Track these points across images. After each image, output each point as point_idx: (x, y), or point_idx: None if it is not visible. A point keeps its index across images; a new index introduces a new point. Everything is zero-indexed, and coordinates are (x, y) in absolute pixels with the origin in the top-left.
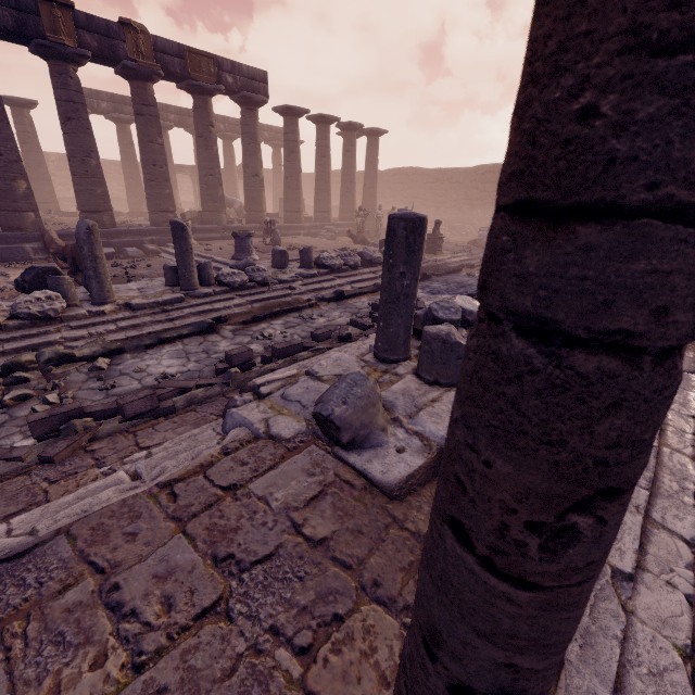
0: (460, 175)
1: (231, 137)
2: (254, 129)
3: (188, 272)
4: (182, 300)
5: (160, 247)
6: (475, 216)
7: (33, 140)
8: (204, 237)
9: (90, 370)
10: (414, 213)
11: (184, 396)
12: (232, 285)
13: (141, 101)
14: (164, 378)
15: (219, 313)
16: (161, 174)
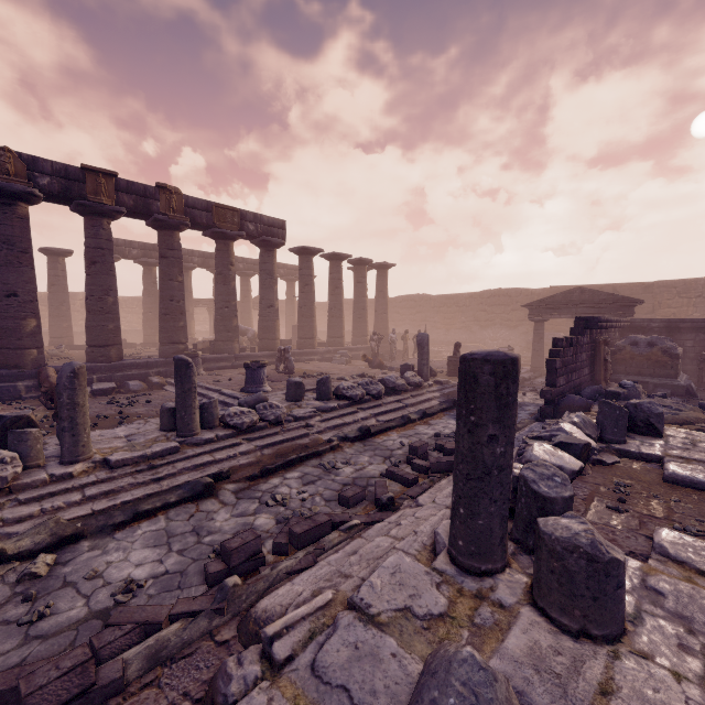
0: (466, 299)
1: (249, 274)
2: (271, 266)
3: (188, 414)
4: (177, 450)
5: (166, 378)
6: (486, 336)
7: (61, 282)
8: (214, 366)
9: (19, 580)
10: (503, 352)
11: (144, 648)
12: (240, 426)
13: (167, 246)
14: (126, 591)
15: (221, 465)
16: (177, 308)
